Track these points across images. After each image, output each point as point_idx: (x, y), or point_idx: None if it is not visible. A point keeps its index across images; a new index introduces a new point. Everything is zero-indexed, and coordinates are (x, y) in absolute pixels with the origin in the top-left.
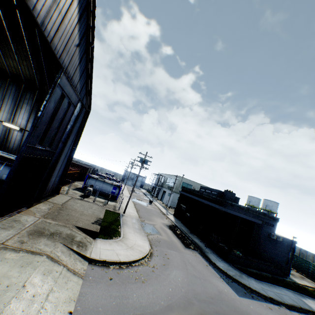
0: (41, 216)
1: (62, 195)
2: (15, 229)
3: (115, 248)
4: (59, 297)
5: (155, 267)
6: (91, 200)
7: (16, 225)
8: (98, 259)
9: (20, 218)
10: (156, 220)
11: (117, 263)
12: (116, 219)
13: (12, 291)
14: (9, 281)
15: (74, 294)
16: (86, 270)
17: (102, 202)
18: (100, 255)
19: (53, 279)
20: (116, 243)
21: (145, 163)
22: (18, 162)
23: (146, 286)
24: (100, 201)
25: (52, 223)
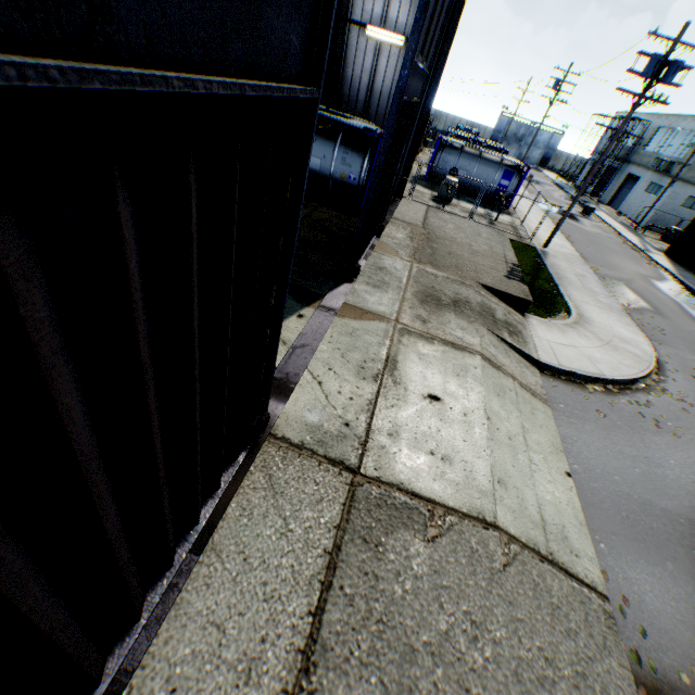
0: (409, 257)
1: (407, 201)
2: (391, 288)
3: (576, 343)
4: (539, 443)
5: (683, 400)
6: (457, 210)
7: (387, 279)
8: (558, 368)
9: (381, 262)
10: (624, 269)
11: (597, 381)
12: (535, 264)
13: (478, 427)
14: (460, 406)
15: (554, 439)
16: (544, 388)
17: (482, 216)
18: (555, 357)
19: (514, 407)
20: (572, 330)
21: (666, 80)
22: (394, 125)
23: (687, 447)
24: (476, 213)
25: (437, 275)
